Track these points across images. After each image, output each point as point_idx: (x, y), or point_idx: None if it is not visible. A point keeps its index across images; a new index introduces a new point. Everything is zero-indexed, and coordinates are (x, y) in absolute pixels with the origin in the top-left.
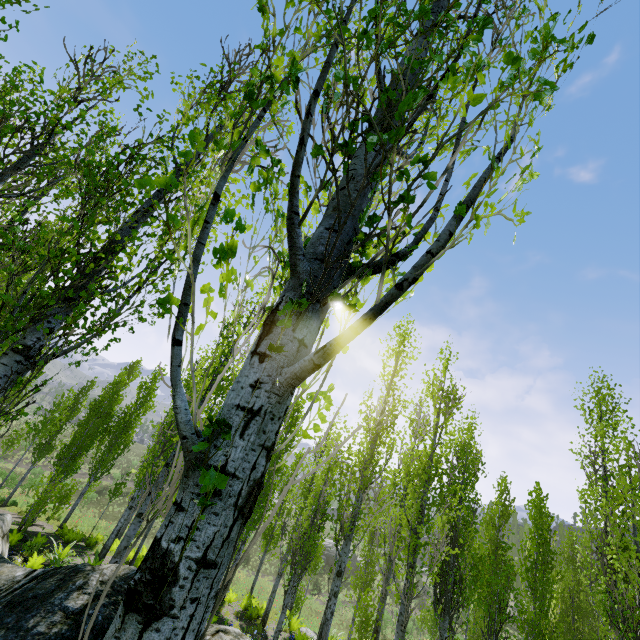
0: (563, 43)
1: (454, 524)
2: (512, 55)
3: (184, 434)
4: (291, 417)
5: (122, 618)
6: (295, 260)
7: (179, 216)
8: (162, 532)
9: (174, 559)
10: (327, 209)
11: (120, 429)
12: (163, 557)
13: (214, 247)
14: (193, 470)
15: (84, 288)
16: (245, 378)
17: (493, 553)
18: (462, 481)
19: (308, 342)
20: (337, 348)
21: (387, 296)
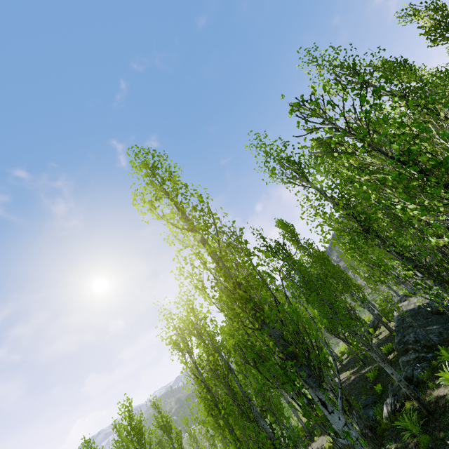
0: None
1: None
2: None
3: None
4: None
5: None
6: None
7: None
8: None
9: None
10: None
11: None
12: None
13: None
14: None
15: None
16: None
17: None
18: None
19: None
20: None
21: None
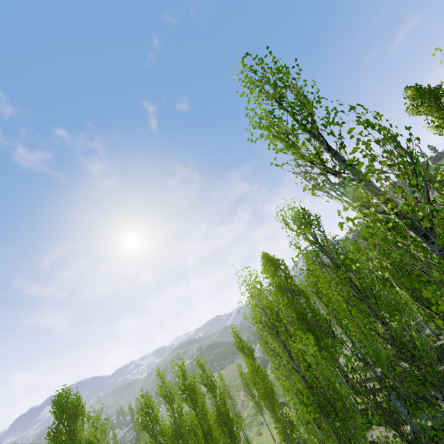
0: None
1: None
2: None
3: None
4: None
5: None
6: None
7: None
8: None
9: None
10: None
11: None
12: None
13: None
14: None
15: None
16: None
17: None
18: None
19: None
20: None
21: None
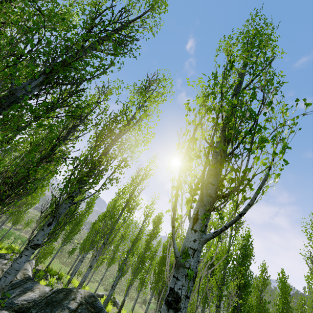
0: (290, 148)
1: (239, 287)
2: (275, 152)
3: (177, 256)
4: (156, 222)
5: (167, 310)
6: (202, 197)
7: (125, 139)
8: (173, 286)
9: (179, 294)
10: (208, 173)
11: (77, 222)
12: (176, 293)
13: (186, 200)
14: (180, 267)
15: (97, 175)
16: (190, 238)
17: (258, 305)
18: (243, 264)
19: (207, 225)
20: (221, 232)
21: (236, 218)
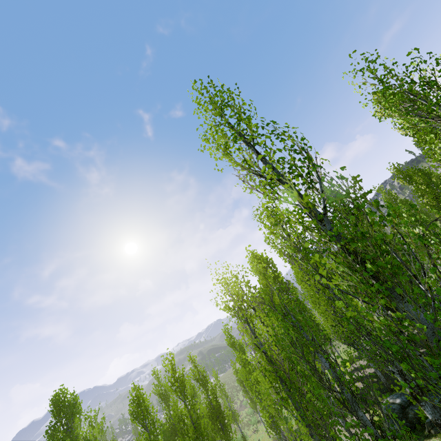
0: None
1: None
2: None
3: None
4: None
5: None
6: None
7: None
8: None
9: None
10: None
11: None
12: None
13: None
14: None
15: None
16: None
17: None
18: None
19: None
20: None
21: None
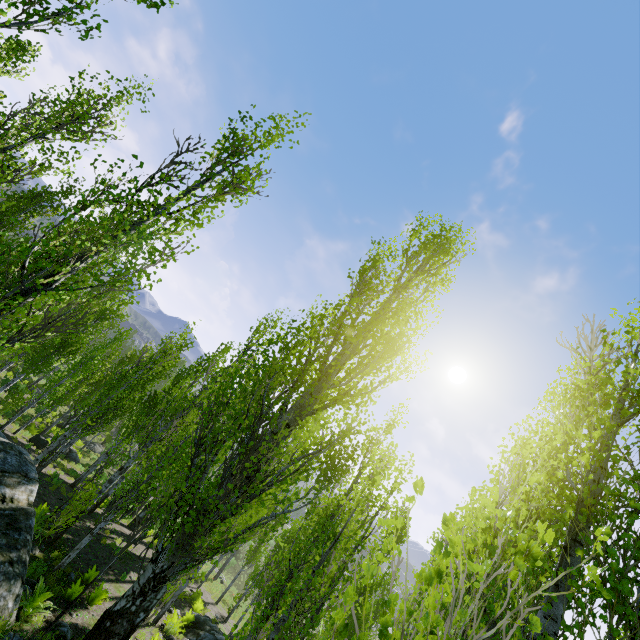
0: None
1: None
2: None
3: None
4: None
5: None
6: None
7: None
8: None
9: None
10: None
11: None
12: None
13: None
14: None
15: None
16: None
17: None
18: None
19: None
20: None
21: None
